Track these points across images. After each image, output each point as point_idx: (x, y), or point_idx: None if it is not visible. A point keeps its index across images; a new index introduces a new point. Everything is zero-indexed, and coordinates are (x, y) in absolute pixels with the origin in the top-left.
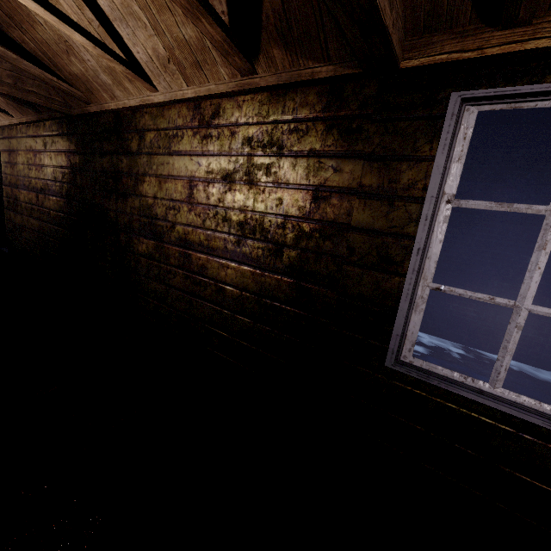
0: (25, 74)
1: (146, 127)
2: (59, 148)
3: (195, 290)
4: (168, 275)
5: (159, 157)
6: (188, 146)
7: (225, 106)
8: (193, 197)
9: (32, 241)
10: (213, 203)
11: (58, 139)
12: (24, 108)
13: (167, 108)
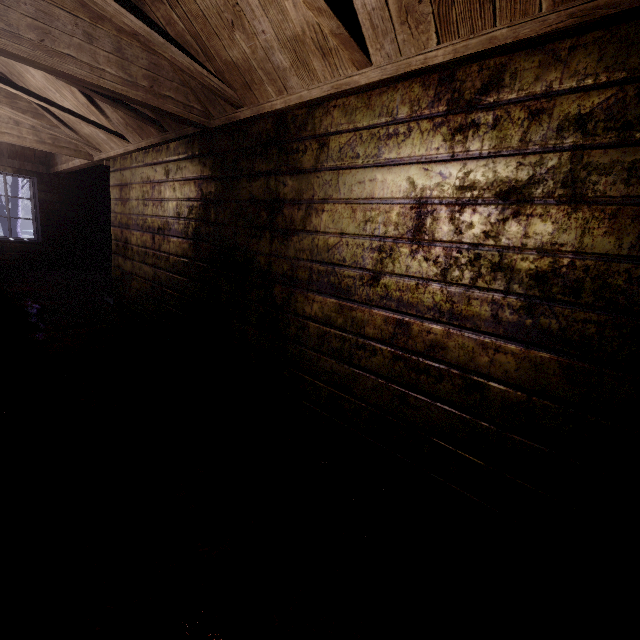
0: (162, 74)
1: (334, 129)
2: (187, 175)
3: (415, 381)
4: (358, 351)
5: (356, 171)
6: (420, 148)
7: (519, 66)
8: (423, 231)
9: (143, 292)
10: (469, 240)
11: (185, 163)
12: (146, 129)
13: (378, 93)
